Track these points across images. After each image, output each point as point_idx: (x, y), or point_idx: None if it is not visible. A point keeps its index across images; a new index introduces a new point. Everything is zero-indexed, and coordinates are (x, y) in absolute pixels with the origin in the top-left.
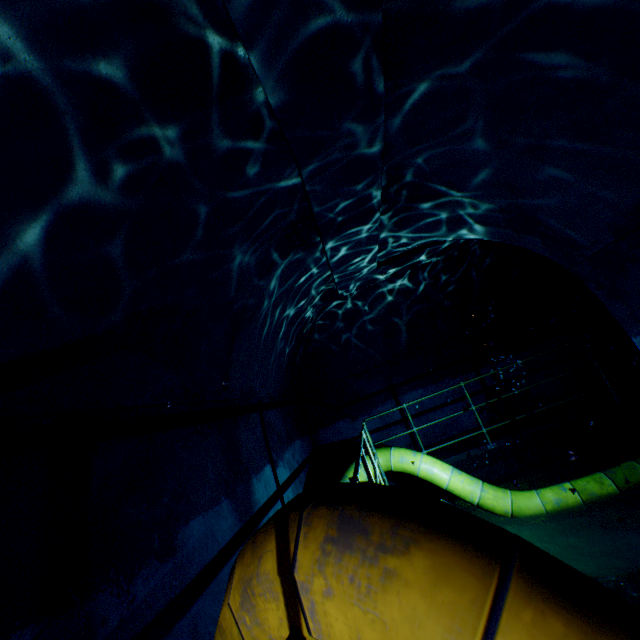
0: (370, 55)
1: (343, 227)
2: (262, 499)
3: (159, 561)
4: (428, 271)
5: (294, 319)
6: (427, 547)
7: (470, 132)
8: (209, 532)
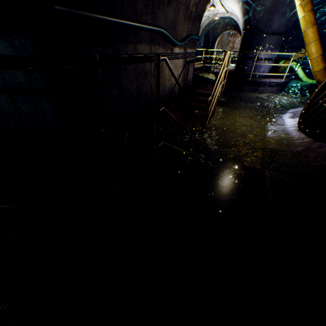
0: None
1: None
2: None
3: None
4: None
5: None
6: None
7: None
8: None
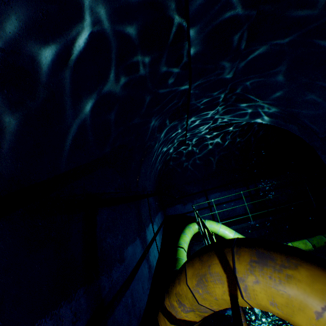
0: (244, 30)
1: (200, 111)
2: (149, 239)
3: (119, 264)
4: (230, 135)
5: (164, 153)
6: (306, 267)
7: (277, 71)
8: (134, 253)
